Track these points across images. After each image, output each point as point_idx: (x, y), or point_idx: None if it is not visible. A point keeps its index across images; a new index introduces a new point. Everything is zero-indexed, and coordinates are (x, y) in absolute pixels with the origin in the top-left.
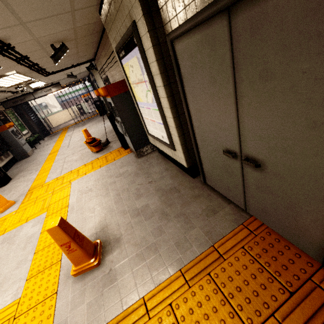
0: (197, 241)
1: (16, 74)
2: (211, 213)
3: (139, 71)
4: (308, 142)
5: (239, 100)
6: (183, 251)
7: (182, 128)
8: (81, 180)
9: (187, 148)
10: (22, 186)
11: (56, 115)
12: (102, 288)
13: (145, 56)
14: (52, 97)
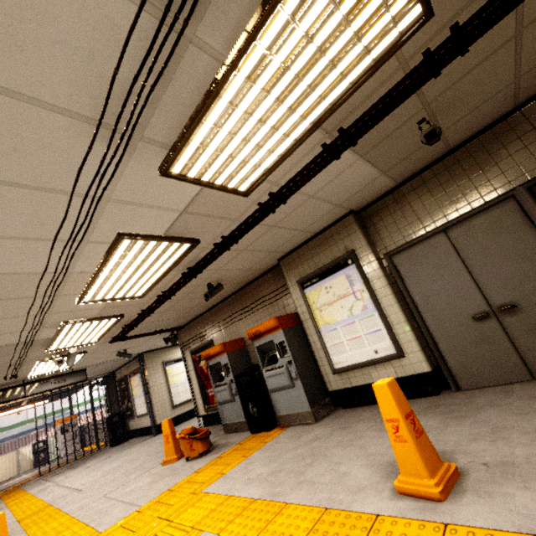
0: (532, 404)
1: (113, 321)
2: (508, 393)
3: (344, 286)
4: (532, 269)
5: (471, 269)
6: (533, 412)
7: (410, 323)
8: (225, 479)
9: (421, 345)
10: None
11: None
12: (506, 474)
13: (362, 269)
14: None
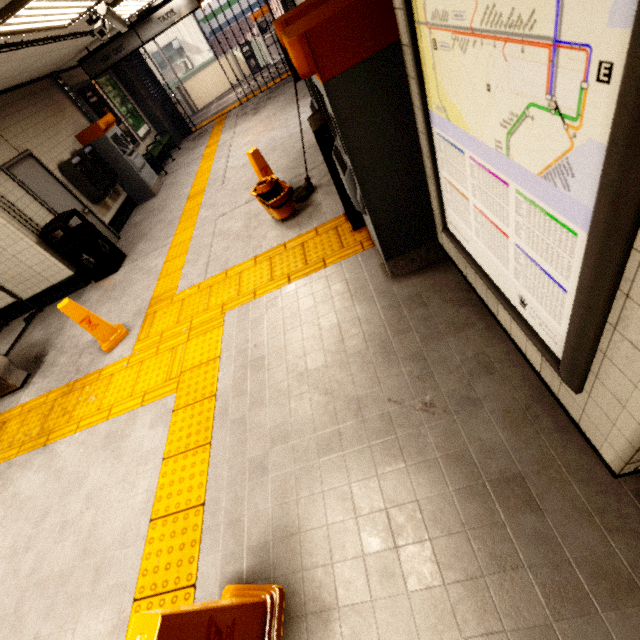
0: None
1: None
2: None
3: None
4: None
5: None
6: None
7: None
8: (244, 314)
9: None
10: (140, 285)
11: (201, 78)
12: None
13: None
14: (191, 22)
